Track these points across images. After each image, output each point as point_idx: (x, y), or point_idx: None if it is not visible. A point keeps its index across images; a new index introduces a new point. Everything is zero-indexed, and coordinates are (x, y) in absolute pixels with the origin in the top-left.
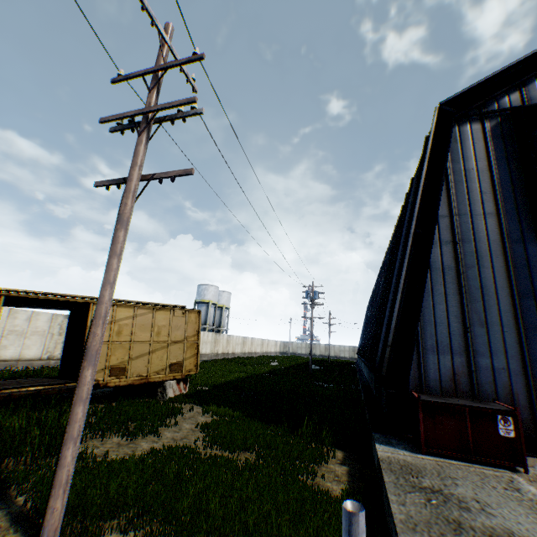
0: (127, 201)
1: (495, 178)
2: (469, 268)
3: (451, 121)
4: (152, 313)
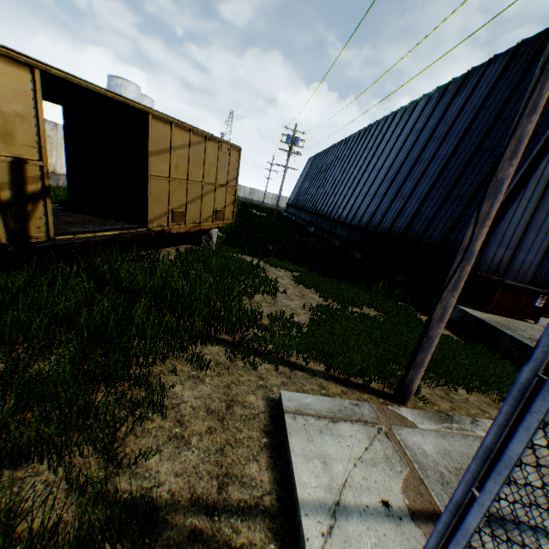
0: None
1: None
2: None
3: None
4: (203, 143)
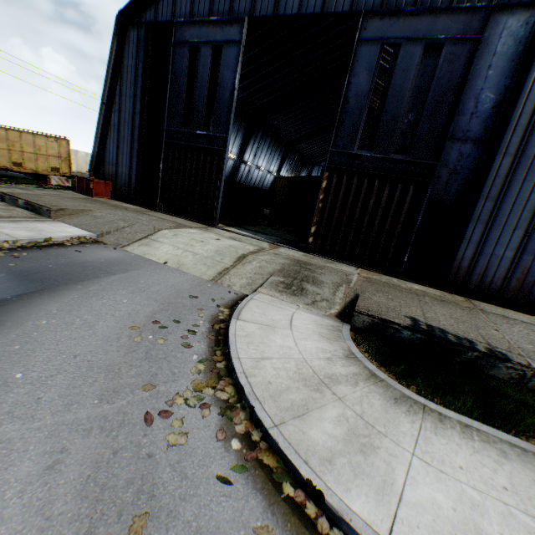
0: None
1: (137, 74)
2: (122, 126)
3: (126, 28)
4: (34, 138)
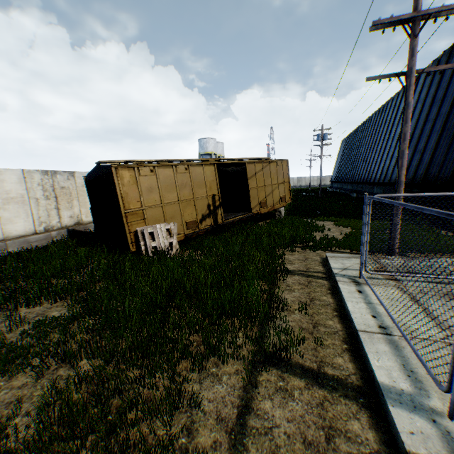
0: (412, 93)
1: None
2: None
3: None
4: (268, 165)
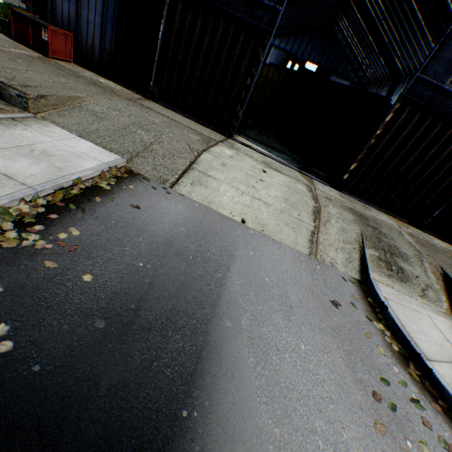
0: None
1: None
2: None
3: None
4: None
